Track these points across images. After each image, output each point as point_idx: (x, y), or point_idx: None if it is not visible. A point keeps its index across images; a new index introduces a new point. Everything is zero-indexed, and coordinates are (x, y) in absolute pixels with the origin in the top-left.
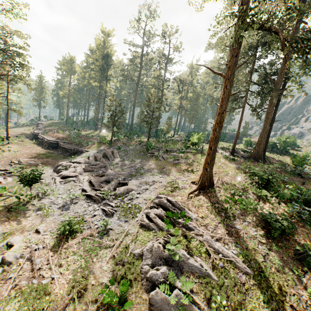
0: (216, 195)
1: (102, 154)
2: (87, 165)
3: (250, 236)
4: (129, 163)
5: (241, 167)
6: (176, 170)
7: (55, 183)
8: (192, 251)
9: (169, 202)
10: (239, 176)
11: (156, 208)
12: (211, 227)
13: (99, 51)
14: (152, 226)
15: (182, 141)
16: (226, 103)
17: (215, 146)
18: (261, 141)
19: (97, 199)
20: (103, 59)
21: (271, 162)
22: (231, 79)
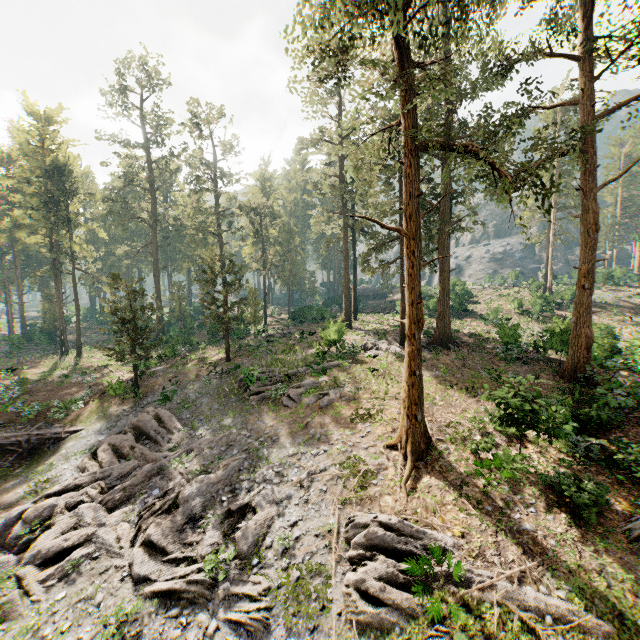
0: (450, 464)
1: (131, 432)
2: (104, 485)
3: (556, 537)
4: (219, 436)
5: (440, 375)
6: (338, 425)
7: (26, 594)
8: (501, 639)
9: (388, 529)
10: (451, 397)
11: (367, 558)
12: (491, 552)
13: (32, 160)
14: (389, 617)
15: (295, 336)
16: (419, 282)
17: (419, 367)
18: (444, 312)
19: (200, 593)
20: (48, 177)
21: (466, 342)
22: (418, 237)
